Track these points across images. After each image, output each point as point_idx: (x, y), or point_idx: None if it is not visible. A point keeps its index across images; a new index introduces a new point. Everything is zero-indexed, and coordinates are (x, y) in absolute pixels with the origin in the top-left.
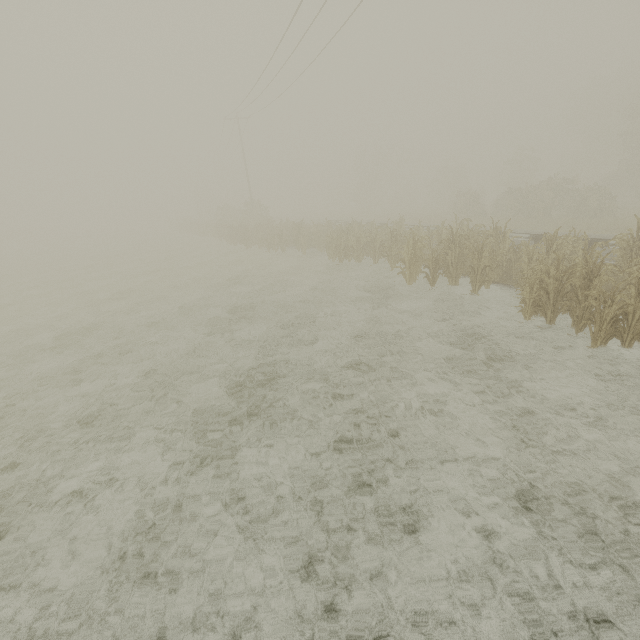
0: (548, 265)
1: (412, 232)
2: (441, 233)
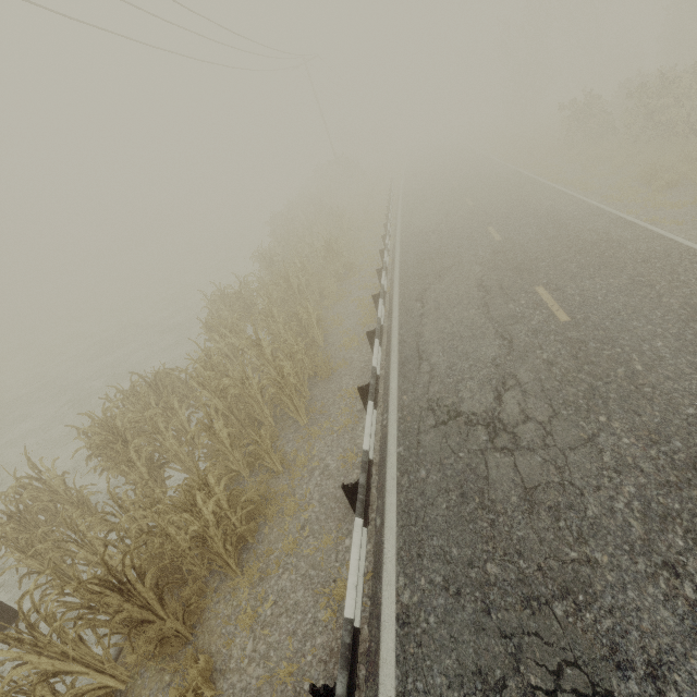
0: (228, 352)
1: (214, 284)
2: (293, 264)
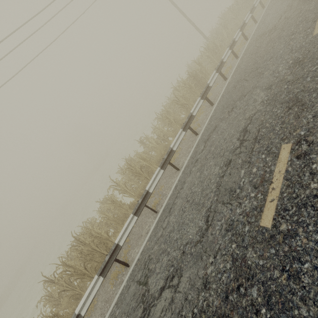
0: None
1: None
2: None
